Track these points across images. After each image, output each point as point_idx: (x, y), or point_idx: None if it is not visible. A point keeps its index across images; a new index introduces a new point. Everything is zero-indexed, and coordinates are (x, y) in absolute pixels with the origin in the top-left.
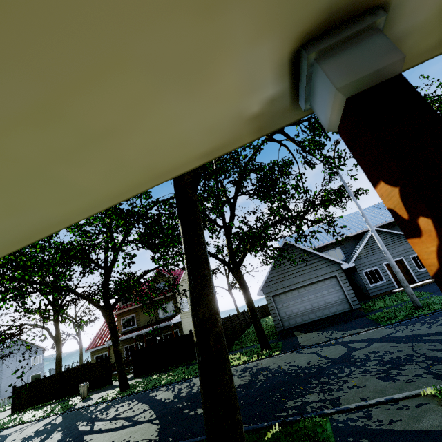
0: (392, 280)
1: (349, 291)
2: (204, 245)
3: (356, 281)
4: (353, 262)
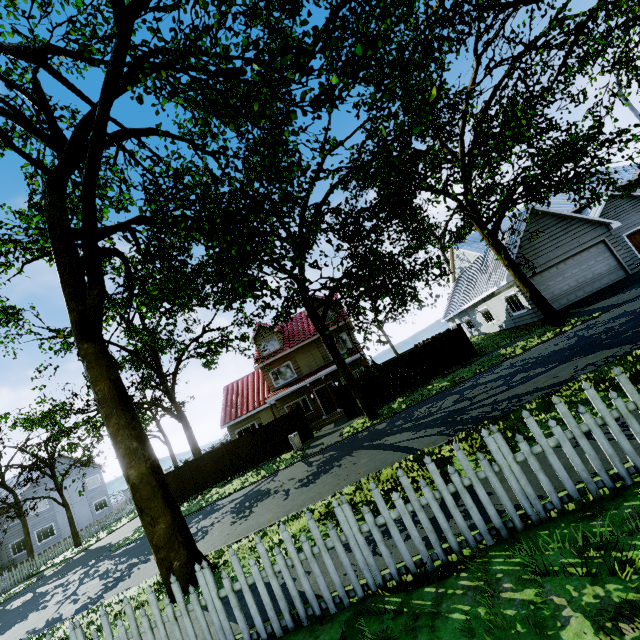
0: (636, 253)
1: (622, 255)
2: None
3: None
4: None
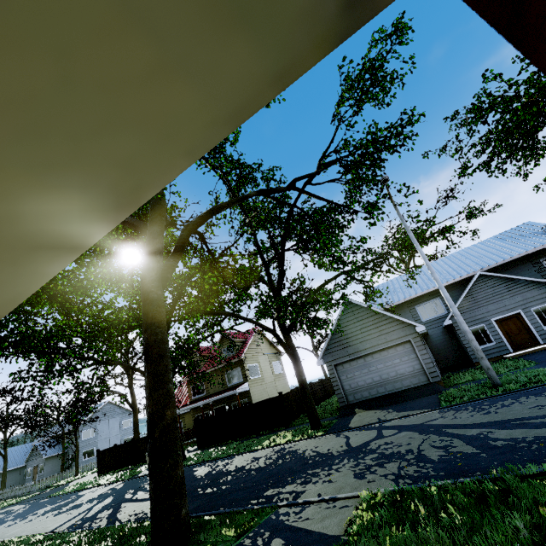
0: (505, 342)
1: (426, 360)
2: (162, 342)
3: (460, 342)
4: (450, 319)
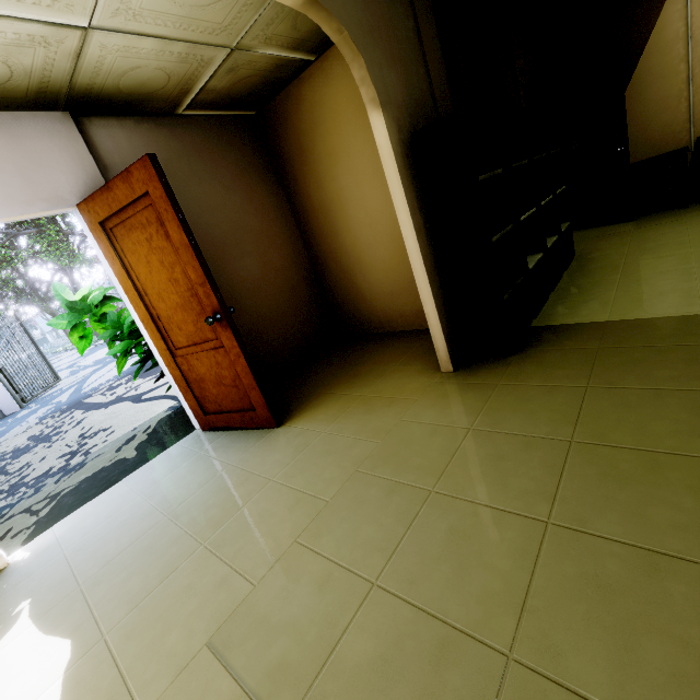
0: None
1: None
2: None
3: None
4: None
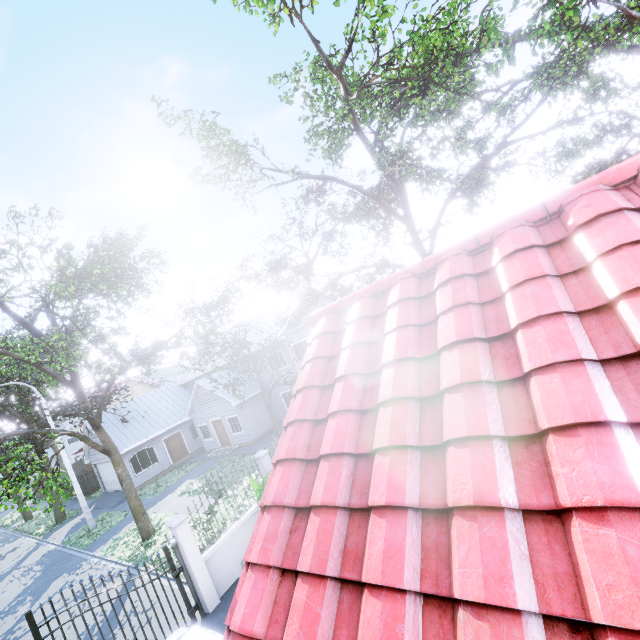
0: (217, 439)
1: None
2: None
3: None
4: (191, 415)
